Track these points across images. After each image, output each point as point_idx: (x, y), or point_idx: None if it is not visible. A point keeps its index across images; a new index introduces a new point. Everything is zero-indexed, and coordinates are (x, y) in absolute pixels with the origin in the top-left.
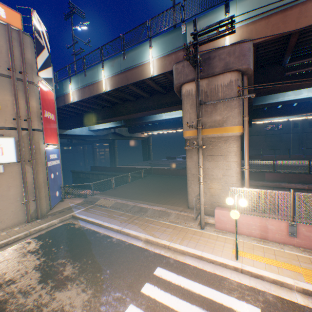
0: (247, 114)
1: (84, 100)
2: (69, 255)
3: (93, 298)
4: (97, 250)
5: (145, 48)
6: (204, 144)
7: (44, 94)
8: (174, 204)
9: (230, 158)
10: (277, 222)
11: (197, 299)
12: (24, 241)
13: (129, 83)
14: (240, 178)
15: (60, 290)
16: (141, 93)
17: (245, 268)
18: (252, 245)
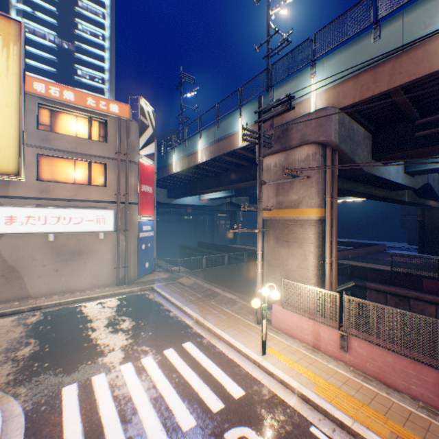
0: (330, 193)
1: (186, 170)
2: (131, 315)
3: (129, 344)
4: (153, 318)
5: (236, 117)
6: (280, 227)
7: (143, 170)
8: (252, 295)
9: (306, 246)
10: (330, 330)
11: (200, 369)
12: (108, 298)
13: (221, 153)
14: (318, 273)
15: (113, 334)
16: (238, 162)
17: (263, 363)
18: (296, 350)
